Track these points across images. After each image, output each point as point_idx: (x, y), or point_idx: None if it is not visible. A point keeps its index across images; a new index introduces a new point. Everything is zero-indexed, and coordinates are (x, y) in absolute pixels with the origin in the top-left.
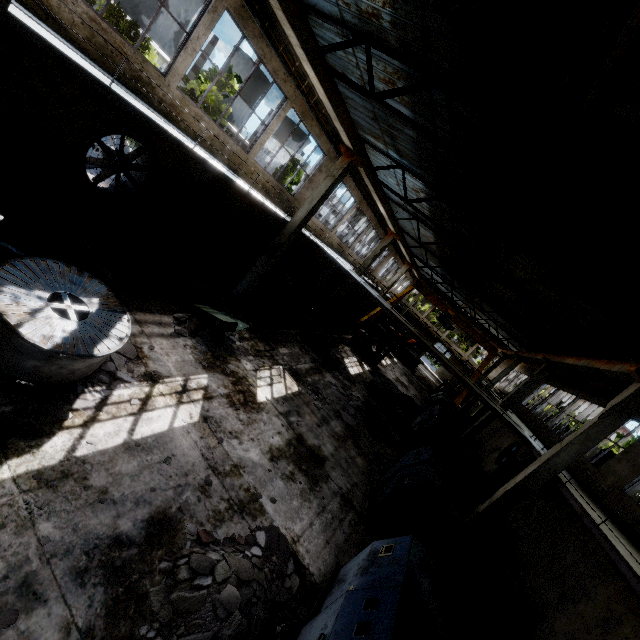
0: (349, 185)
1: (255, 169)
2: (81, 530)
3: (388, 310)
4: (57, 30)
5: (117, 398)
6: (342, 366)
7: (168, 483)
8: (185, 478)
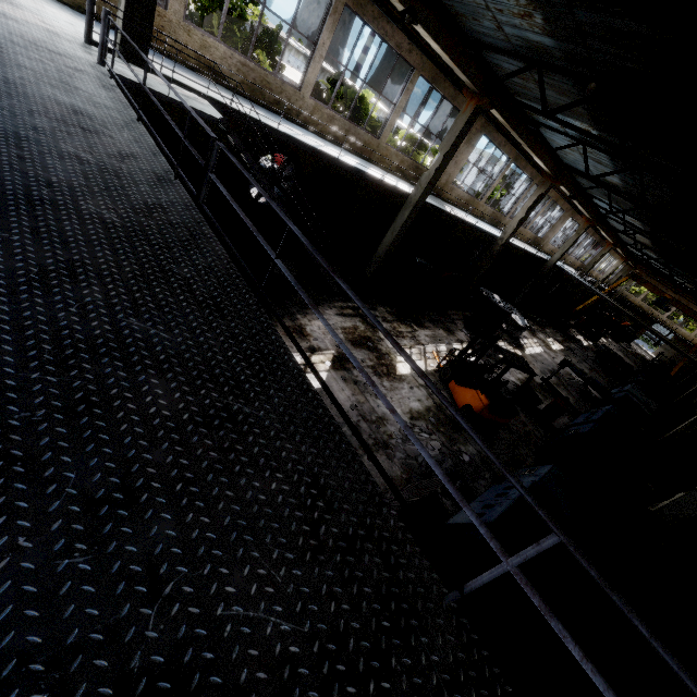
0: (576, 219)
1: (526, 234)
2: (544, 366)
3: (612, 304)
4: (483, 221)
5: (525, 342)
6: (577, 340)
7: (550, 364)
8: (552, 364)
